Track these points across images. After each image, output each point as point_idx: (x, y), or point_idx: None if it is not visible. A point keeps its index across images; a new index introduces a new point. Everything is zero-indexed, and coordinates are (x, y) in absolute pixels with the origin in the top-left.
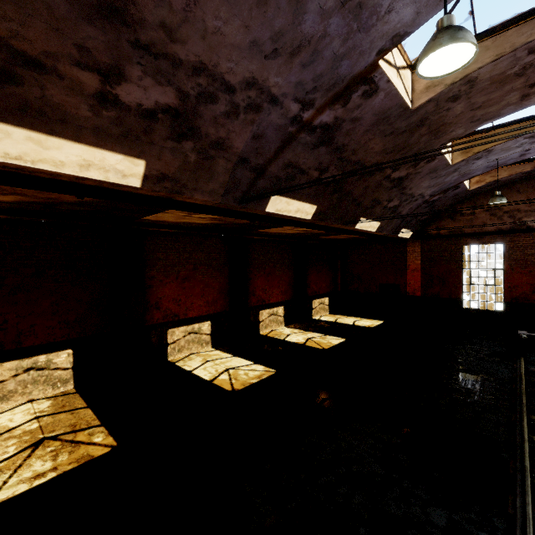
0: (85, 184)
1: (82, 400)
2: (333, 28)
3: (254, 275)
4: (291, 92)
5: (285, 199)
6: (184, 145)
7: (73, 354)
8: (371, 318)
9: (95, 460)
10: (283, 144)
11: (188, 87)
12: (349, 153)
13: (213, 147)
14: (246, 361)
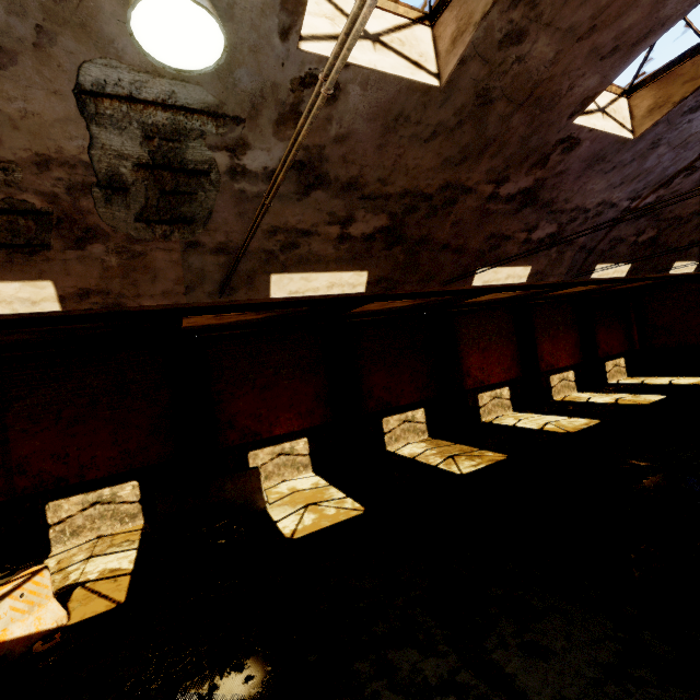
0: (495, 287)
1: (446, 442)
2: (665, 158)
3: (539, 340)
4: (625, 197)
5: (605, 265)
6: (551, 250)
7: (424, 412)
8: (694, 375)
9: (502, 460)
10: (611, 227)
11: (564, 220)
12: (665, 214)
13: (566, 246)
14: (560, 417)
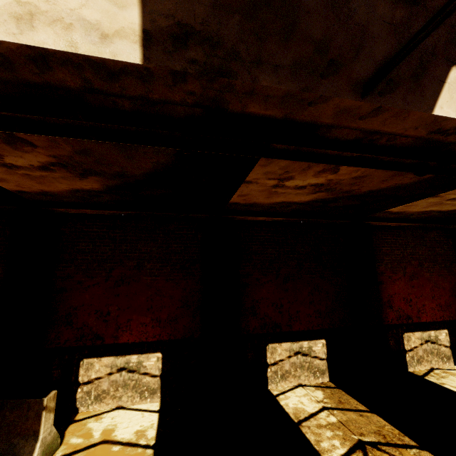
0: None
1: (354, 400)
2: None
3: None
4: None
5: None
6: None
7: (326, 345)
8: None
9: None
10: None
11: None
12: None
13: None
14: None
